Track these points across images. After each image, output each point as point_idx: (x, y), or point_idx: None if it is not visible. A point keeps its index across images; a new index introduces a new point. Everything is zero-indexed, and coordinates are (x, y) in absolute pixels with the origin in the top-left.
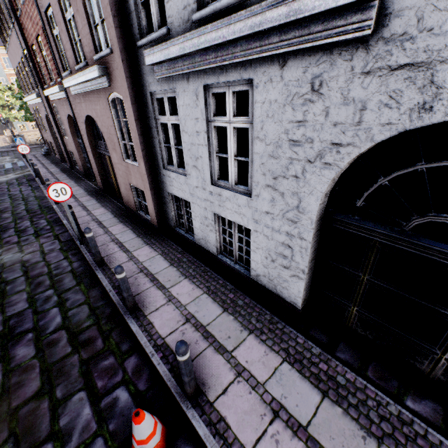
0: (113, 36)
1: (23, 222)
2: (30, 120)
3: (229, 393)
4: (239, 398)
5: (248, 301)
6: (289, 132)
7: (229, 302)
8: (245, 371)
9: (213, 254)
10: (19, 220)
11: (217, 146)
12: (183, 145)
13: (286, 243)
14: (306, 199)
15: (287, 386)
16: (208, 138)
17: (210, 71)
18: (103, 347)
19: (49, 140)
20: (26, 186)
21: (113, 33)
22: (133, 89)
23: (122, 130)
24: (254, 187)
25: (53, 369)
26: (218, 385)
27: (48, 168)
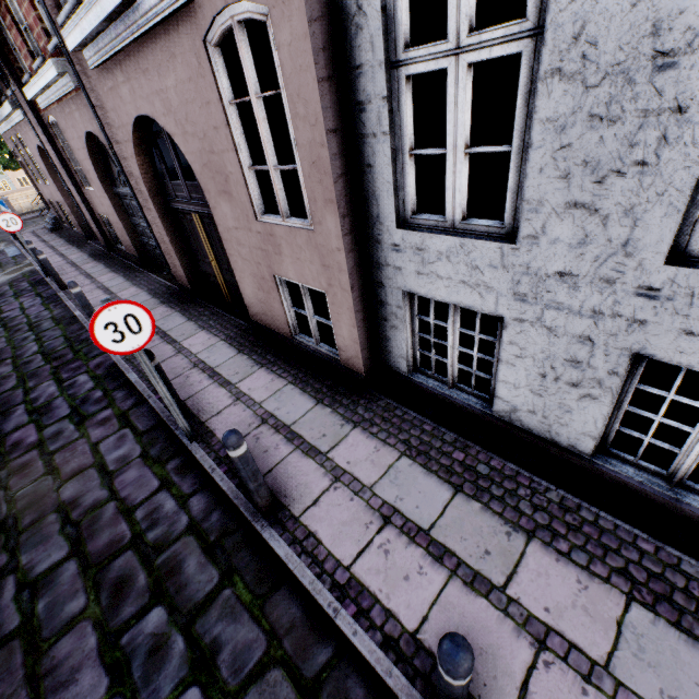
0: None
1: (40, 385)
2: (12, 166)
3: None
4: None
5: None
6: None
7: None
8: None
9: (572, 453)
10: (32, 380)
11: None
12: (516, 139)
13: None
14: None
15: None
16: None
17: None
18: None
19: (54, 199)
20: (32, 297)
21: None
22: None
23: (247, 136)
24: None
25: None
26: None
27: (65, 254)
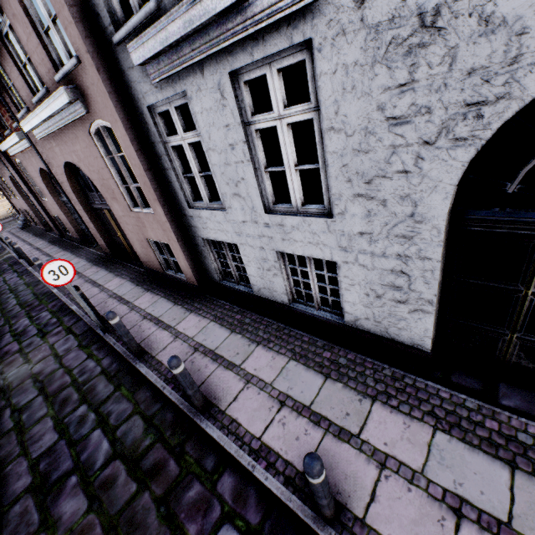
0: (75, 36)
1: (19, 321)
2: None
3: (380, 497)
4: (397, 502)
5: (352, 356)
6: (385, 107)
7: (328, 363)
8: (389, 458)
9: (283, 304)
10: (14, 319)
11: (264, 158)
12: (211, 170)
13: (398, 270)
14: (425, 201)
15: (455, 466)
16: (249, 149)
17: (236, 48)
18: (180, 471)
19: (23, 208)
20: (11, 273)
21: (74, 33)
22: (122, 108)
23: (119, 170)
24: (335, 203)
25: (120, 523)
26: (359, 489)
27: (32, 243)
